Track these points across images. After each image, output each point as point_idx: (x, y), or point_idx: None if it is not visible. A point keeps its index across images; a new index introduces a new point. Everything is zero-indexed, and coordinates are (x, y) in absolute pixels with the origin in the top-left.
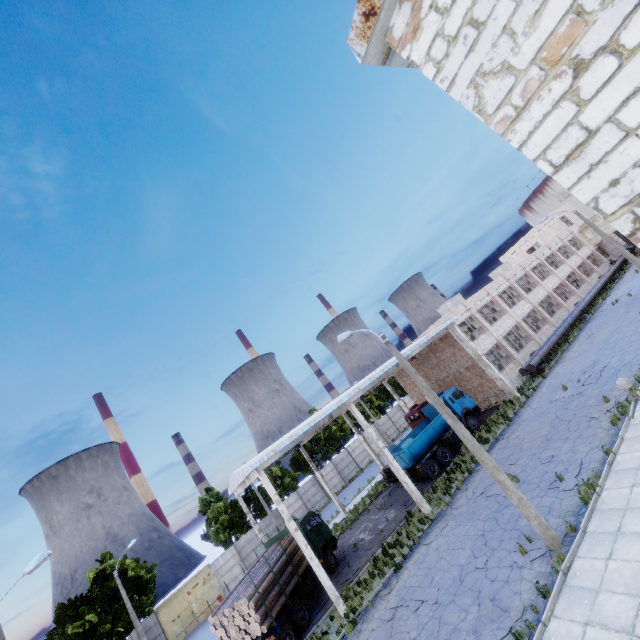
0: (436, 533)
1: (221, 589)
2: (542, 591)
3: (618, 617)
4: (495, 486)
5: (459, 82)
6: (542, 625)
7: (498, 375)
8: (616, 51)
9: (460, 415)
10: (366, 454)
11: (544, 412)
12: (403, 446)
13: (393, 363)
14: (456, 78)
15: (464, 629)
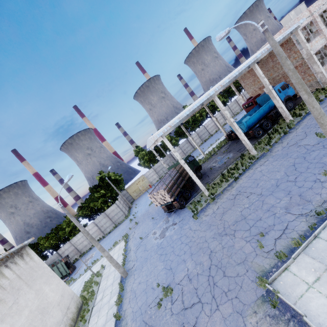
0: (260, 164)
1: (149, 183)
2: None
3: None
4: (305, 140)
5: None
6: None
7: (321, 69)
8: None
9: (283, 101)
10: (214, 128)
11: None
12: (243, 121)
13: (246, 65)
14: None
15: (278, 207)
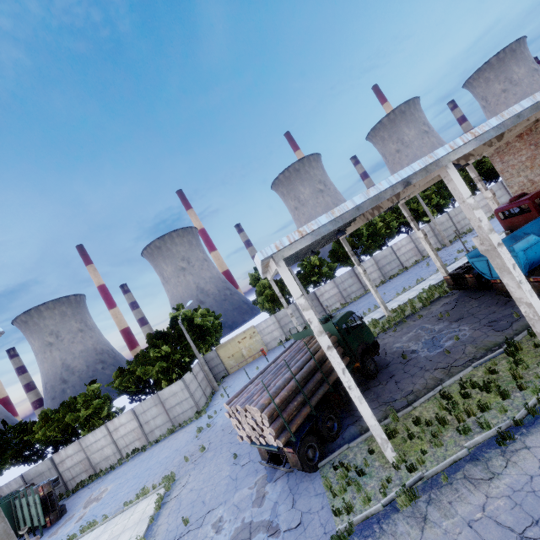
0: None
1: (264, 344)
2: None
3: None
4: None
5: None
6: None
7: None
8: None
9: None
10: (413, 254)
11: None
12: (517, 247)
13: None
14: None
15: None
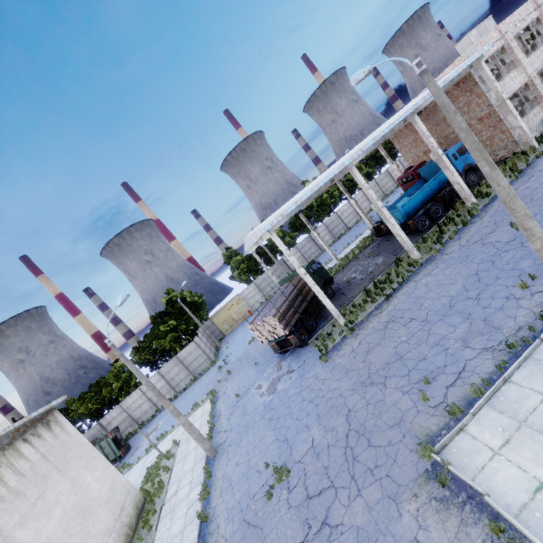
0: (425, 273)
1: (249, 307)
2: None
3: None
4: (494, 235)
5: None
6: (539, 341)
7: (519, 123)
8: None
9: (461, 172)
10: (353, 216)
11: None
12: (398, 205)
13: (401, 118)
14: None
15: (452, 338)
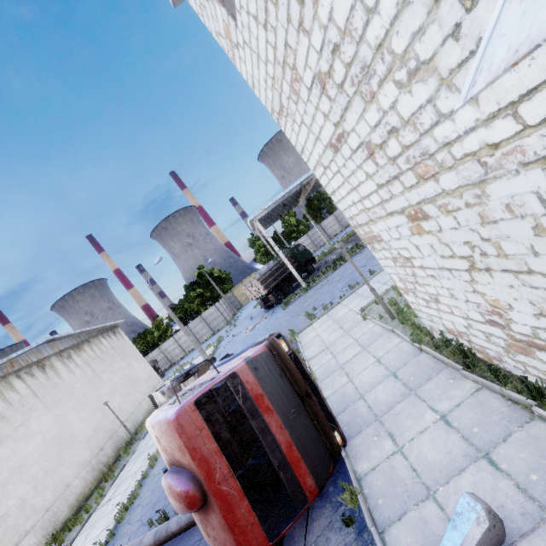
0: (360, 253)
1: None
2: (371, 273)
3: (386, 279)
4: None
5: (213, 32)
6: (362, 284)
7: None
8: (241, 46)
9: None
10: None
11: None
12: None
13: None
14: (211, 29)
15: (340, 288)
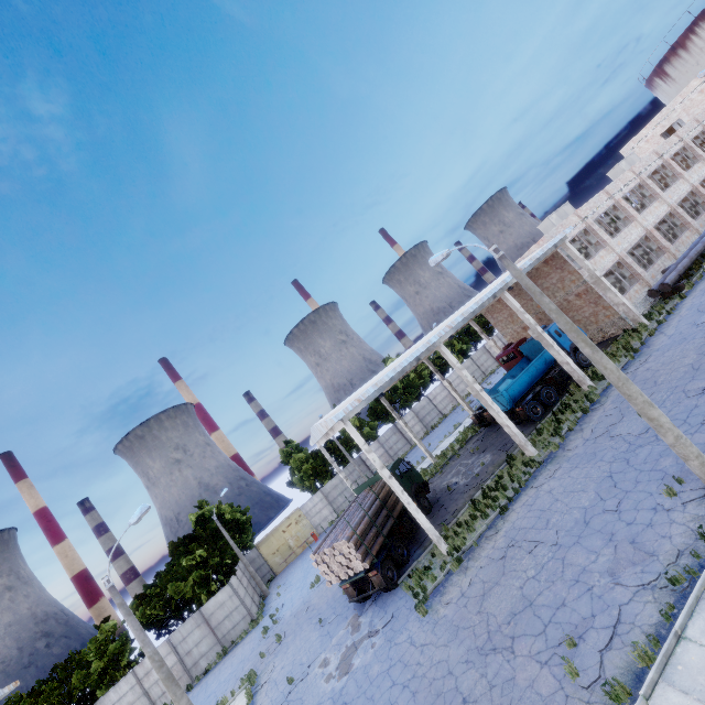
0: (547, 476)
1: (313, 528)
2: None
3: None
4: (622, 425)
5: None
6: None
7: (621, 299)
8: None
9: (568, 350)
10: (449, 401)
11: (686, 338)
12: (501, 388)
13: (489, 294)
14: None
15: (596, 571)
